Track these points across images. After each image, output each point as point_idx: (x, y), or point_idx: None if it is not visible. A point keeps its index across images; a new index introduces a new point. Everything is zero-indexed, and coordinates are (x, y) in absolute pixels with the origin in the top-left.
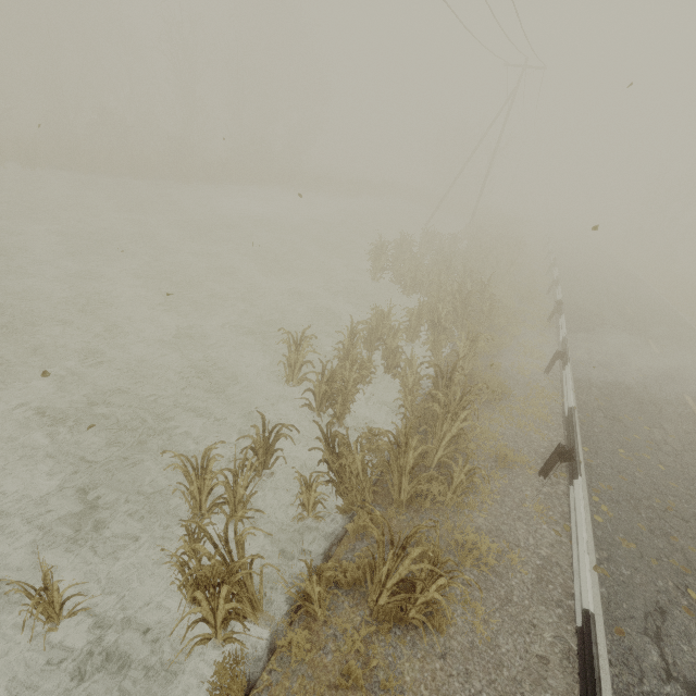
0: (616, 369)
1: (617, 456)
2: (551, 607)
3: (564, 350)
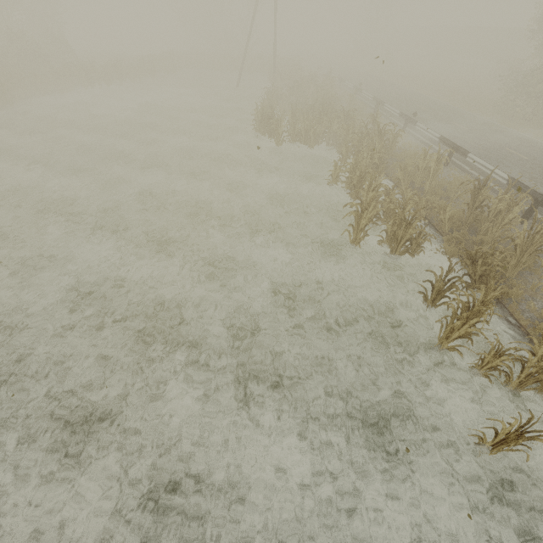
0: (467, 147)
1: None
2: None
3: (453, 145)
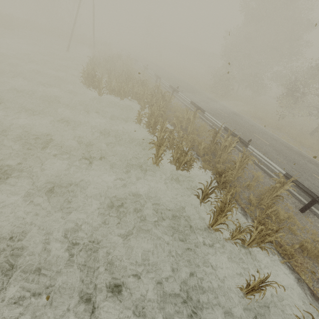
0: (202, 107)
1: None
2: (266, 178)
3: (197, 107)
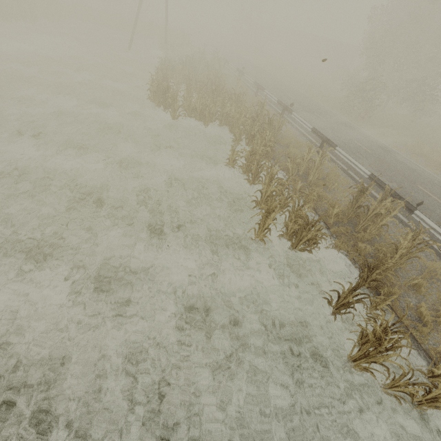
0: (329, 138)
1: None
2: None
3: (324, 138)
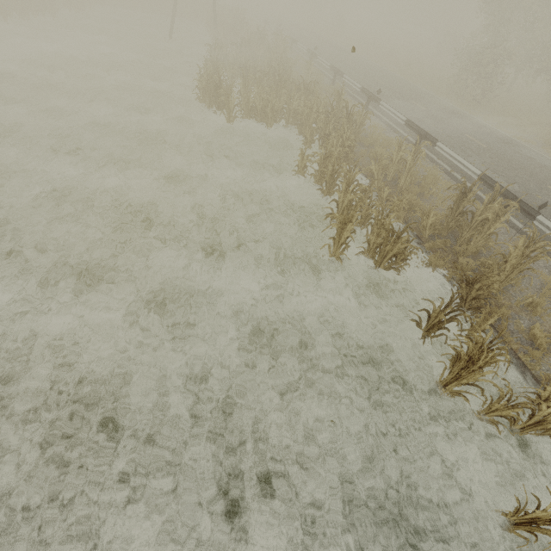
0: (430, 132)
1: None
2: None
3: (421, 131)
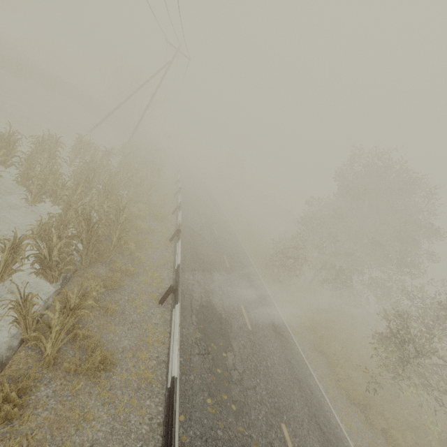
0: (208, 288)
1: (206, 411)
2: None
3: (177, 283)
